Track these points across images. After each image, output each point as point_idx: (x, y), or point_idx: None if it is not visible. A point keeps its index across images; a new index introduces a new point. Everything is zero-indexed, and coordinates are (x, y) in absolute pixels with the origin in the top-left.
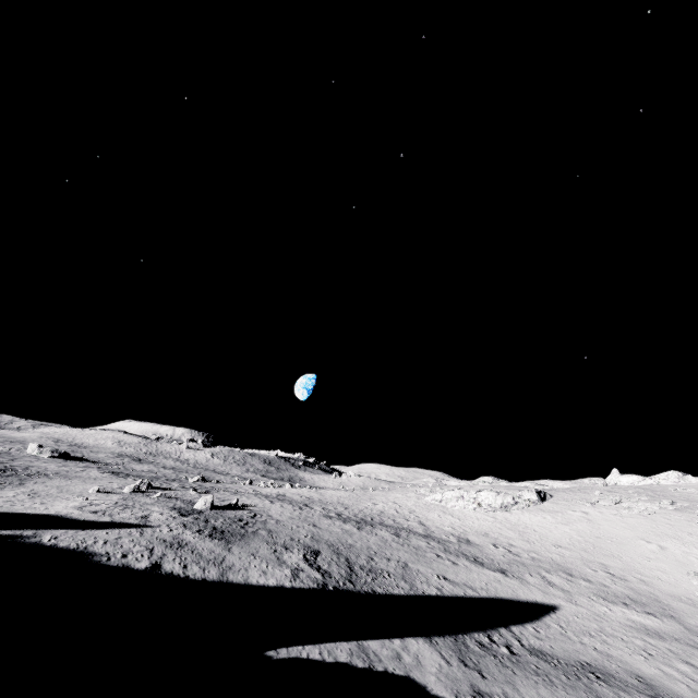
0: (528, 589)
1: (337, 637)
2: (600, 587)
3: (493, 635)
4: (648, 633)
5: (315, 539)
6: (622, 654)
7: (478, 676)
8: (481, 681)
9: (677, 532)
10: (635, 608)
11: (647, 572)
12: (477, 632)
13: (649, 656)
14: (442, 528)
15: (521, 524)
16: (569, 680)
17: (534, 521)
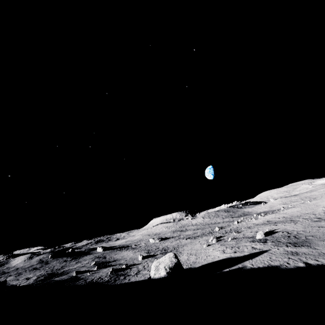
0: None
1: None
2: None
3: None
4: None
5: None
6: None
7: None
8: None
9: None
10: None
11: None
12: None
13: None
14: None
15: None
16: None
17: None
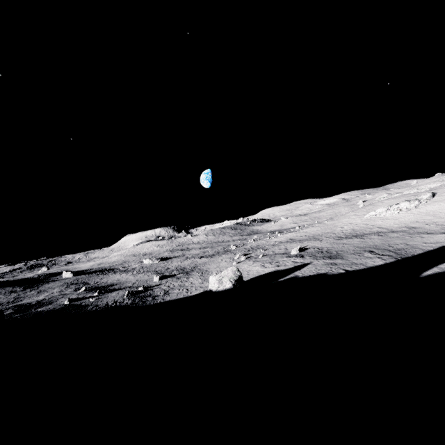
0: None
1: (428, 268)
2: None
3: None
4: None
5: (359, 248)
6: None
7: None
8: None
9: None
10: None
11: None
12: None
13: None
14: (392, 226)
15: (430, 211)
16: None
17: (436, 208)
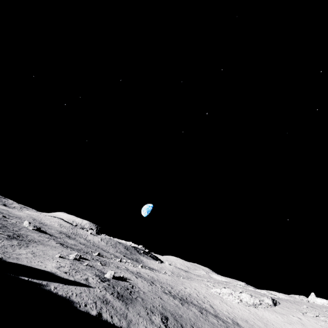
0: None
1: None
2: None
3: None
4: None
5: (164, 308)
6: None
7: None
8: None
9: None
10: None
11: None
12: None
13: None
14: (222, 312)
15: (265, 318)
16: None
17: (272, 318)
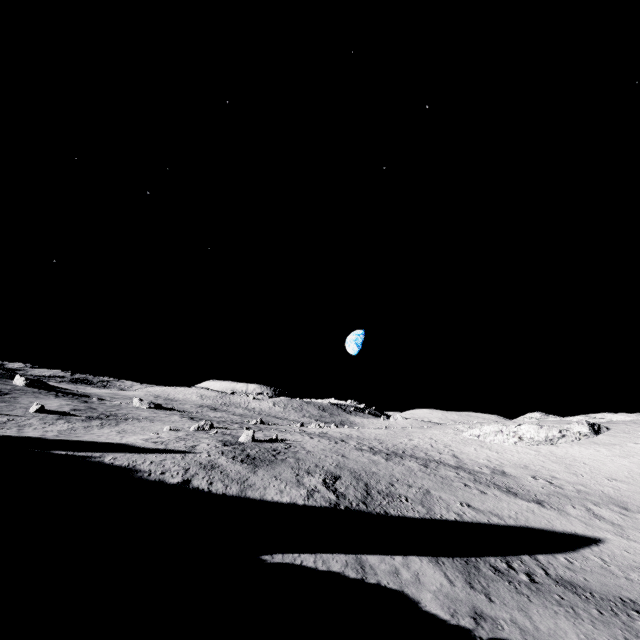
0: (567, 520)
1: (336, 549)
2: None
3: (513, 561)
4: None
5: (339, 466)
6: None
7: (484, 599)
8: (487, 604)
9: None
10: None
11: None
12: (494, 557)
13: None
14: (476, 460)
15: (569, 457)
16: (602, 615)
17: (585, 454)
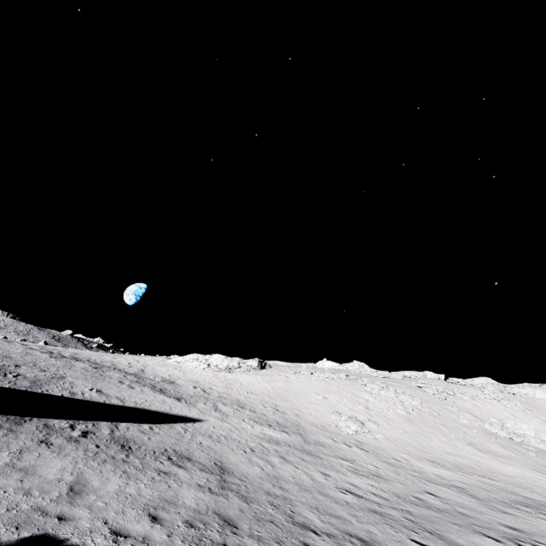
0: (189, 409)
1: None
2: (260, 415)
3: (83, 424)
4: (270, 441)
5: None
6: (224, 449)
7: None
8: None
9: (340, 390)
10: (276, 428)
11: (305, 410)
12: (63, 420)
13: (251, 451)
14: (158, 374)
15: (234, 379)
16: (127, 458)
17: (246, 379)
